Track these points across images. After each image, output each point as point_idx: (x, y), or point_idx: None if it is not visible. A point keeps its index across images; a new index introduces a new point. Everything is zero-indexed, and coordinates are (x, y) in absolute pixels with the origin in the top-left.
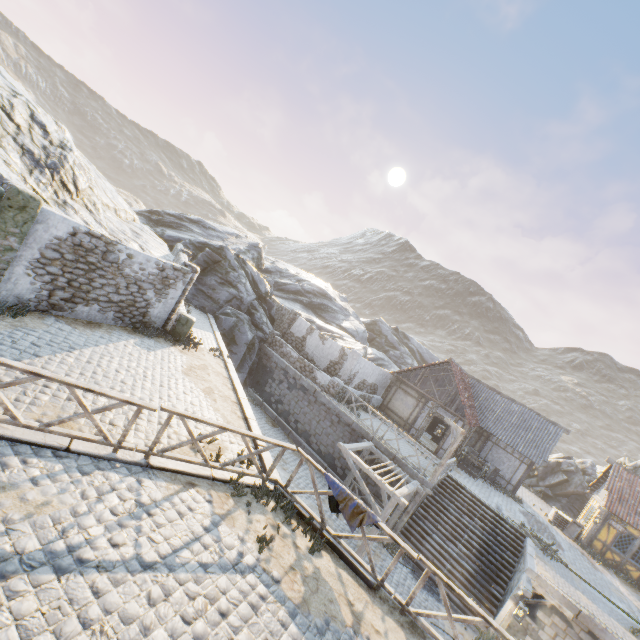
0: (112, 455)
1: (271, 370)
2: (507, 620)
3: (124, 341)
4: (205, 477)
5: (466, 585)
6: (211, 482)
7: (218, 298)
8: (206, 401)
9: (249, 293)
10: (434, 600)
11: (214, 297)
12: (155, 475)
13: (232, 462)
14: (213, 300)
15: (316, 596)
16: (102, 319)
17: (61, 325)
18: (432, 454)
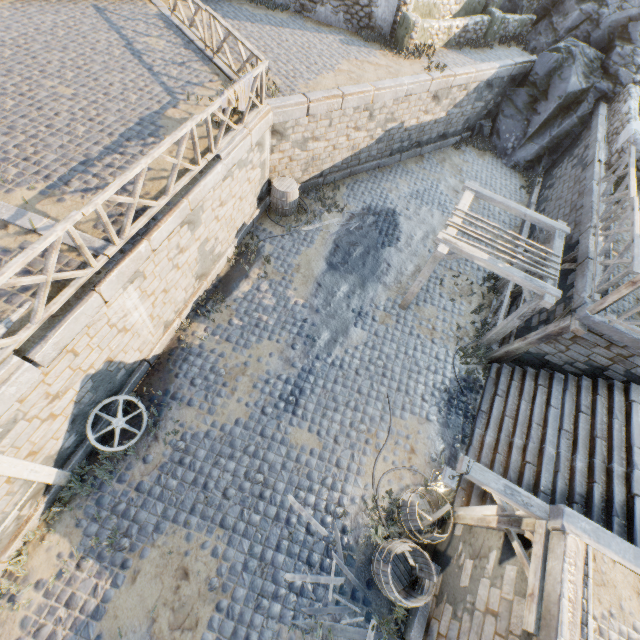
0: (204, 50)
1: (578, 143)
2: (472, 520)
3: (332, 36)
4: (228, 77)
5: (507, 472)
6: (229, 81)
7: (561, 28)
8: (325, 72)
9: (625, 5)
10: (435, 415)
11: (558, 28)
12: (209, 64)
13: (240, 70)
14: (555, 34)
15: (177, 124)
16: (336, 22)
17: (298, 20)
18: (638, 261)
